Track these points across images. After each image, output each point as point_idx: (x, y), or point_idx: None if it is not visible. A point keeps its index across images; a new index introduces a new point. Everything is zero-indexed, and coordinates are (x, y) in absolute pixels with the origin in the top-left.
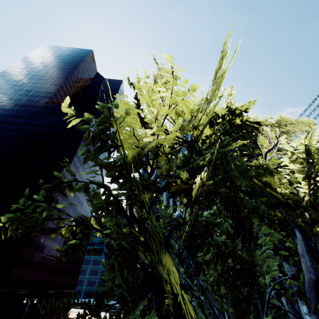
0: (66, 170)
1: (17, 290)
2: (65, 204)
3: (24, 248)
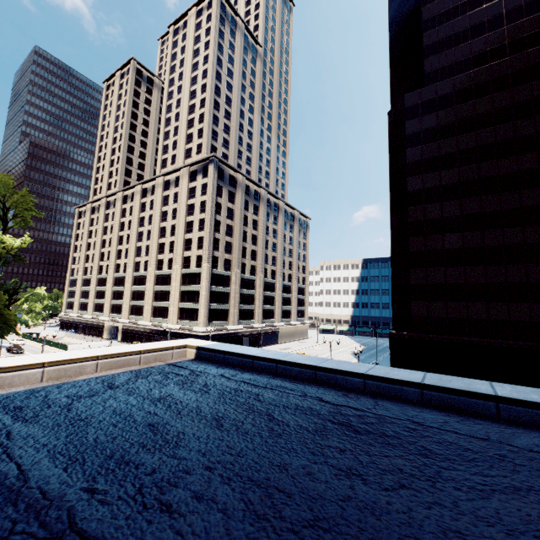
0: (416, 92)
1: (463, 338)
2: (507, 129)
3: (411, 271)
